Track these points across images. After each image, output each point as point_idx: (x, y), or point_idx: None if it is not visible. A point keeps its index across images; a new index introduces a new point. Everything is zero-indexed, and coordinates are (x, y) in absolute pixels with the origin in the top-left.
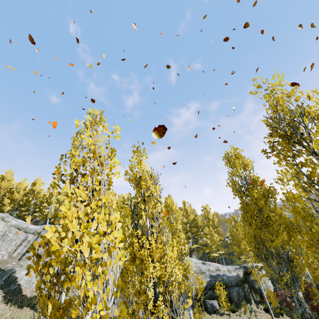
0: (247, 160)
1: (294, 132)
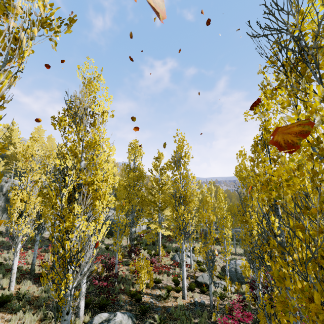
0: (140, 152)
1: None
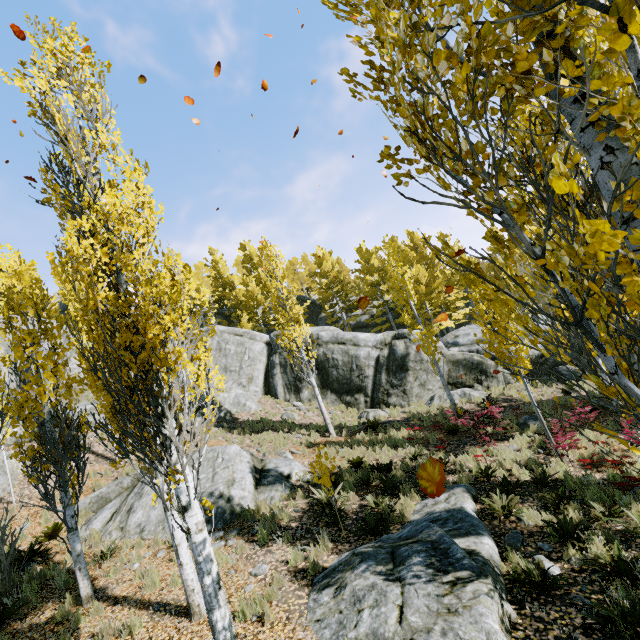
0: None
1: None
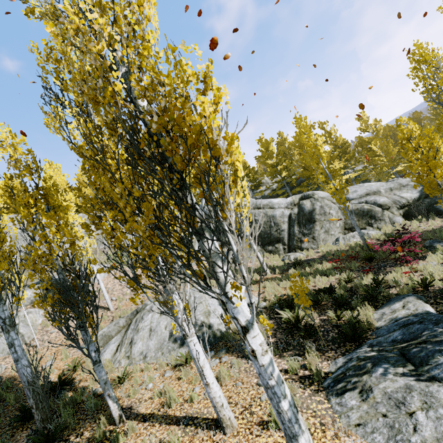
0: None
1: None
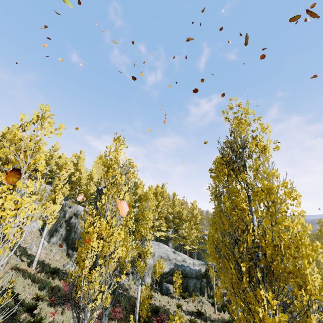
0: None
1: (232, 161)
